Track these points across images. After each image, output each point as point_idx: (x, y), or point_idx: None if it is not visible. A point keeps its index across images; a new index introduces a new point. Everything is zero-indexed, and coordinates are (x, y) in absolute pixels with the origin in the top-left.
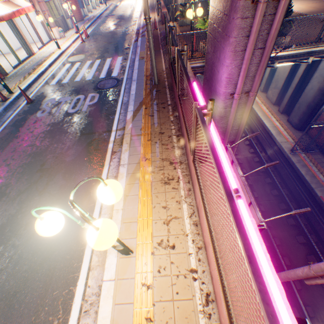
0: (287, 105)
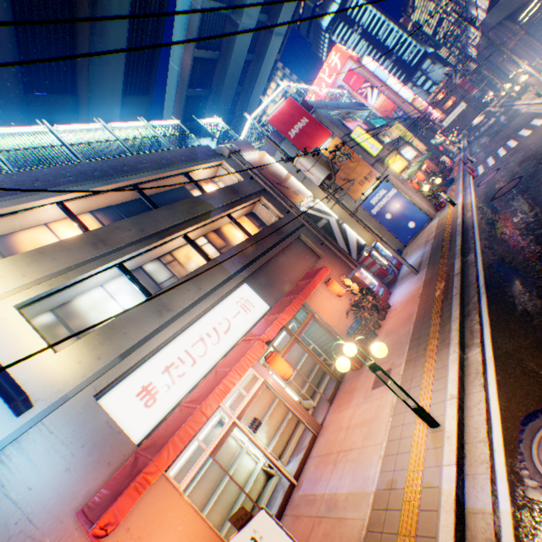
0: None
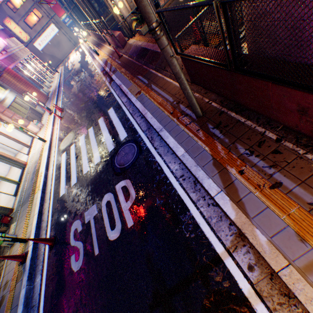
0: None
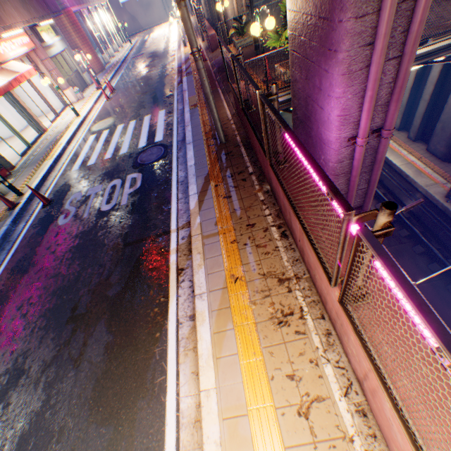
0: (422, 127)
